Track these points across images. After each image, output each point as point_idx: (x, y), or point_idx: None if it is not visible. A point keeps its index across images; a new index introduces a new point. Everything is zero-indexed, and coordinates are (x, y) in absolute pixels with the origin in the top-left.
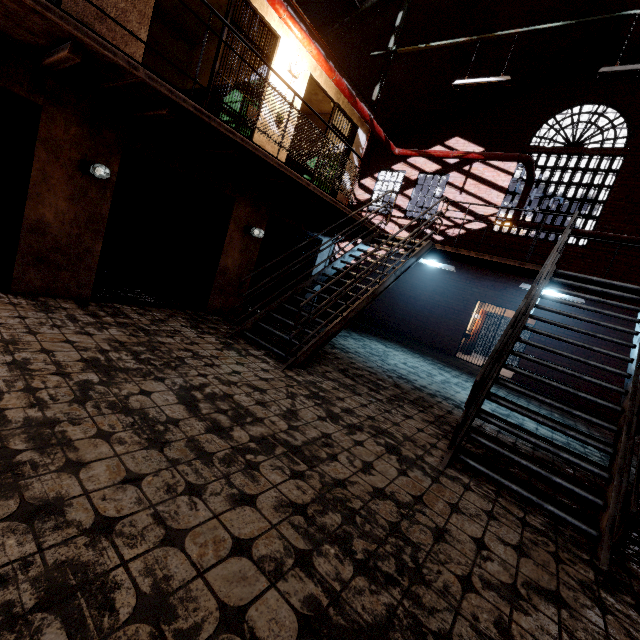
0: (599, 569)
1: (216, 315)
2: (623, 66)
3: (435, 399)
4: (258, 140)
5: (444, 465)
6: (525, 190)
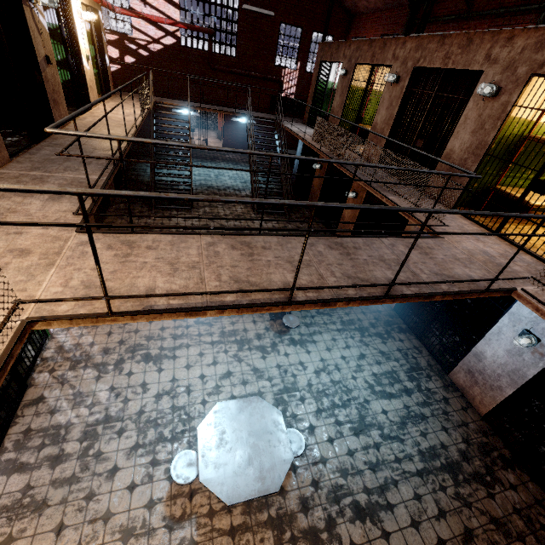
0: (287, 218)
1: (117, 203)
2: (252, 7)
3: (228, 191)
4: (88, 84)
5: (256, 215)
6: (210, 43)
